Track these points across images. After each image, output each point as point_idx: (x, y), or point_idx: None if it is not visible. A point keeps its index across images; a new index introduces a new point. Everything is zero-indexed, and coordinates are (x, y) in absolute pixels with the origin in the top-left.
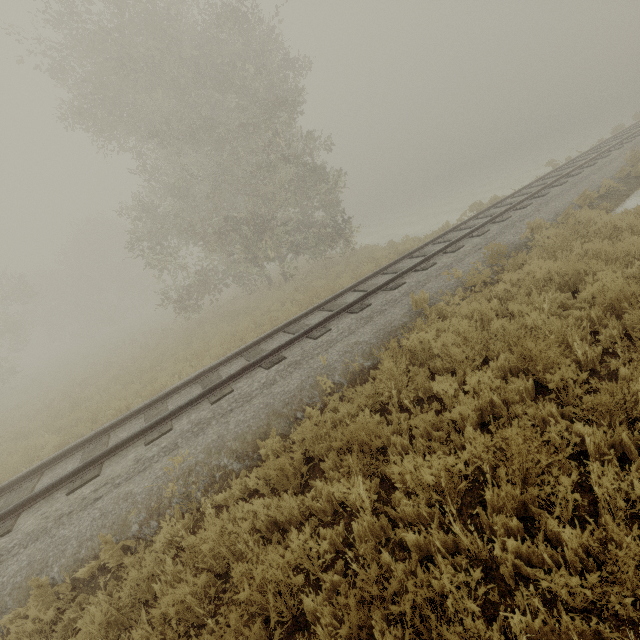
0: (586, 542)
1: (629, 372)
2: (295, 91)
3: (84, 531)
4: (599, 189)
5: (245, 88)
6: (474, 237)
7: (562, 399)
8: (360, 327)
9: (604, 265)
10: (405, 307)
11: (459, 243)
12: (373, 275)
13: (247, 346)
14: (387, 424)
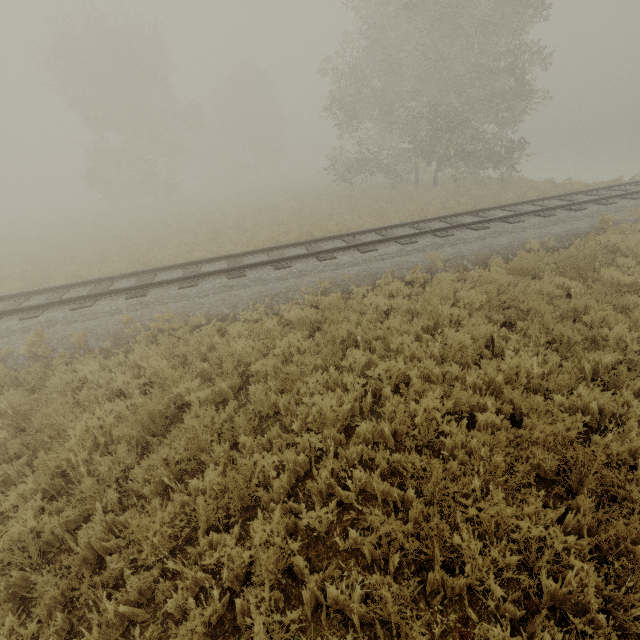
0: None
1: None
2: None
3: (391, 267)
4: None
5: None
6: None
7: None
8: (548, 226)
9: None
10: (588, 223)
11: (639, 195)
12: (551, 198)
13: (447, 215)
14: None
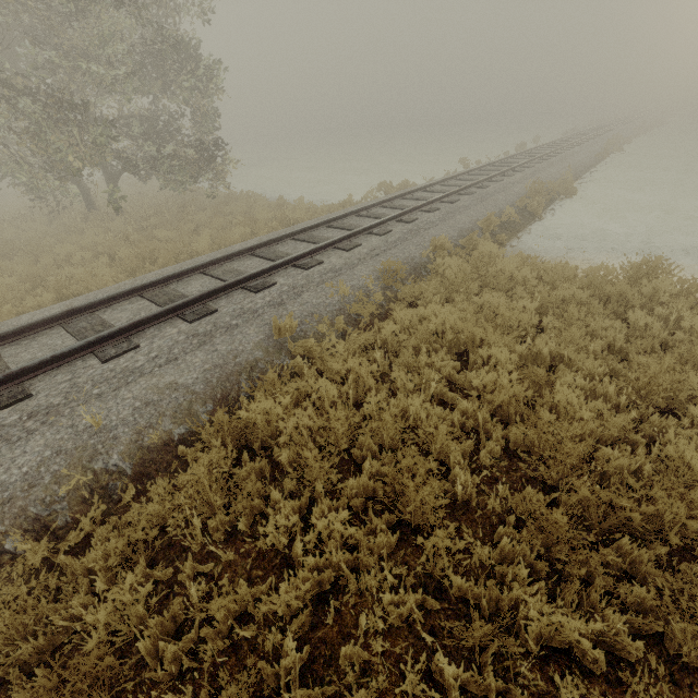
0: None
1: (511, 544)
2: None
3: None
4: (501, 215)
5: None
6: (374, 235)
7: (428, 568)
8: (189, 351)
9: (500, 336)
10: (264, 329)
11: (356, 238)
12: (238, 253)
13: None
14: (176, 574)
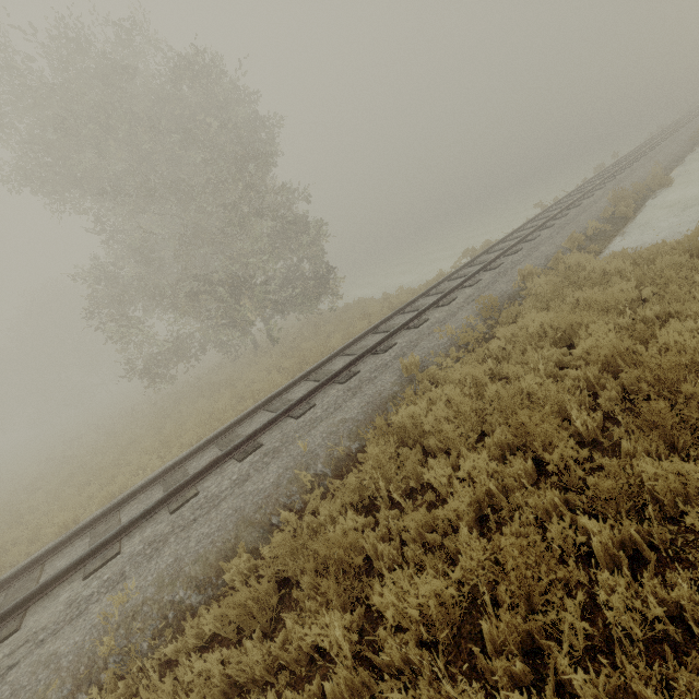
0: (601, 696)
1: (631, 445)
2: (267, 143)
3: None
4: (586, 231)
5: (211, 142)
6: (467, 287)
7: (565, 481)
8: (347, 400)
9: (596, 316)
10: (396, 373)
11: (452, 295)
12: (363, 335)
13: (220, 431)
14: (376, 524)
